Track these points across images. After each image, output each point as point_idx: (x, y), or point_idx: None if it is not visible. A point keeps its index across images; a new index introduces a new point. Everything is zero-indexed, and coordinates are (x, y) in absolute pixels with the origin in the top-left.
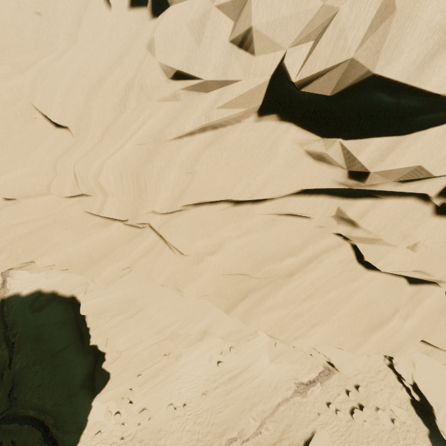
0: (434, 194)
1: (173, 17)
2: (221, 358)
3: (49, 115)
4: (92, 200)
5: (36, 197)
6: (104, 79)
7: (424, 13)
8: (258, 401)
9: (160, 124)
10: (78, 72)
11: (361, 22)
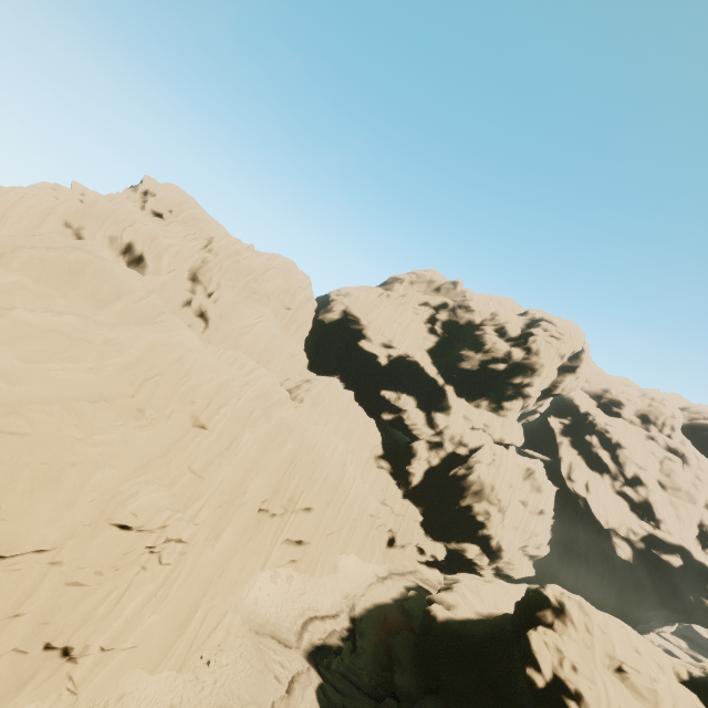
0: None
1: None
2: None
3: None
4: None
5: None
6: None
7: None
8: None
9: None
10: None
11: None
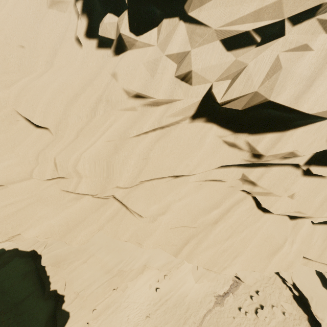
0: (302, 163)
1: (132, 58)
2: (158, 285)
3: (32, 119)
4: (68, 181)
5: (21, 182)
6: (78, 95)
7: (297, 70)
8: (189, 315)
9: (124, 126)
10: (57, 89)
11: (261, 72)
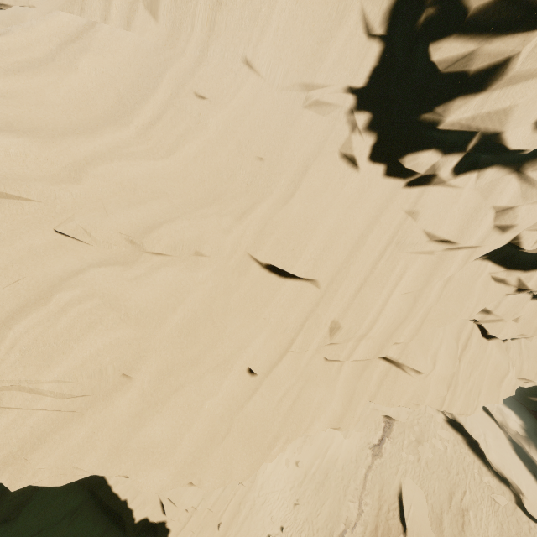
0: None
1: (440, 197)
2: (298, 457)
3: (290, 269)
4: (340, 347)
5: (281, 361)
6: (365, 236)
7: None
8: (347, 482)
9: (422, 274)
10: (335, 229)
11: None
